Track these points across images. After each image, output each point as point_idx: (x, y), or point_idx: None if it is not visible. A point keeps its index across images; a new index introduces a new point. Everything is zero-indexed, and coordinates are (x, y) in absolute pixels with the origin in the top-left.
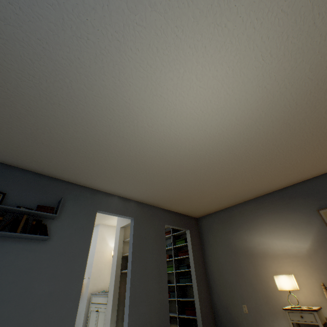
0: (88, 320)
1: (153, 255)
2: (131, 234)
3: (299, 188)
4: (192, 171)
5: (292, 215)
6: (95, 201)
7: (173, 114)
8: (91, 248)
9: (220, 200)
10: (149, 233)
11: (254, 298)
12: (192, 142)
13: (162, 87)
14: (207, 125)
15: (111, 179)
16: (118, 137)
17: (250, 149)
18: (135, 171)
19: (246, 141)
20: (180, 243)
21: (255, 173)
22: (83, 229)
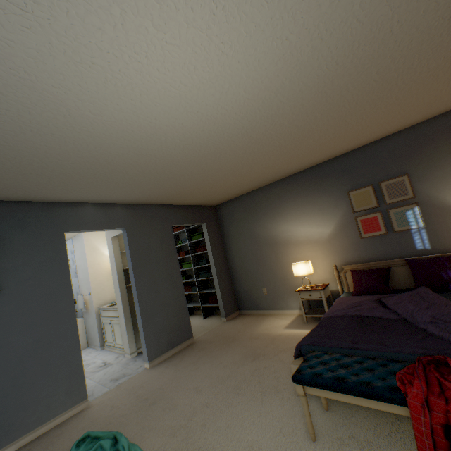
0: (103, 331)
1: (161, 265)
2: (127, 248)
3: (335, 164)
4: (194, 163)
5: (321, 199)
6: (55, 219)
7: (132, 92)
8: (81, 262)
9: (241, 186)
10: (152, 242)
11: (273, 282)
12: (183, 130)
13: (86, 45)
14: (200, 105)
15: (67, 187)
16: (43, 135)
17: (272, 130)
18: (104, 174)
19: (265, 120)
20: (196, 239)
21: (282, 154)
22: (52, 262)
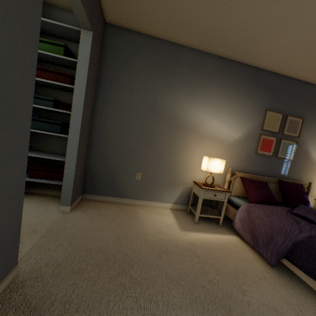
0: None
1: None
2: None
3: (270, 79)
4: None
5: (245, 103)
6: None
7: None
8: None
9: (206, 17)
10: None
11: (155, 169)
12: None
13: None
14: None
15: None
16: None
17: None
18: None
19: None
20: (45, 50)
21: None
22: None
